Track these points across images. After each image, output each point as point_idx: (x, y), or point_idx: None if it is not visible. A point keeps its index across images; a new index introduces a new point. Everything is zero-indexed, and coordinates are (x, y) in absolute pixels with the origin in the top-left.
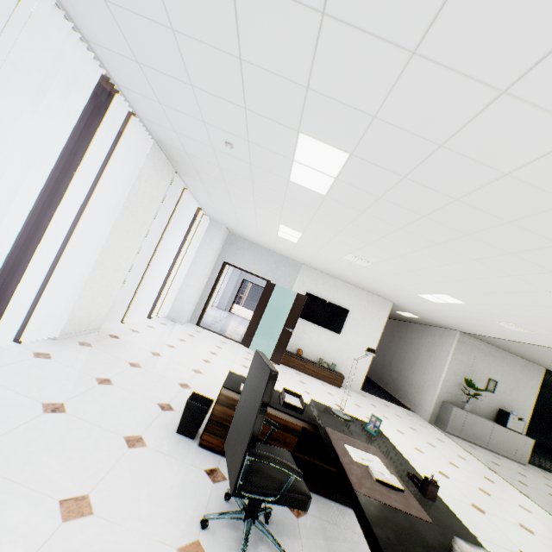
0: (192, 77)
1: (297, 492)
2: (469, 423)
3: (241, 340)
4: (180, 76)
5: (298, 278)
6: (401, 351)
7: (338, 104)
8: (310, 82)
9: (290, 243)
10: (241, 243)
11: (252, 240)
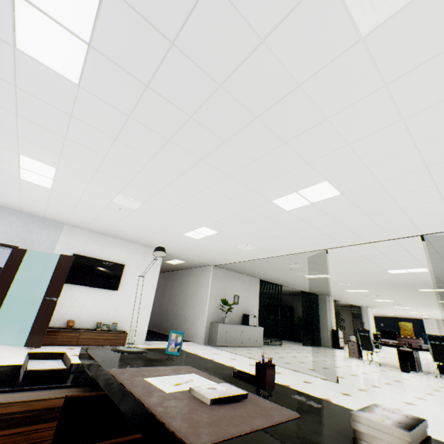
0: None
1: None
2: (230, 332)
3: None
4: None
5: (61, 239)
6: (174, 295)
7: None
8: None
9: (42, 191)
10: None
11: None
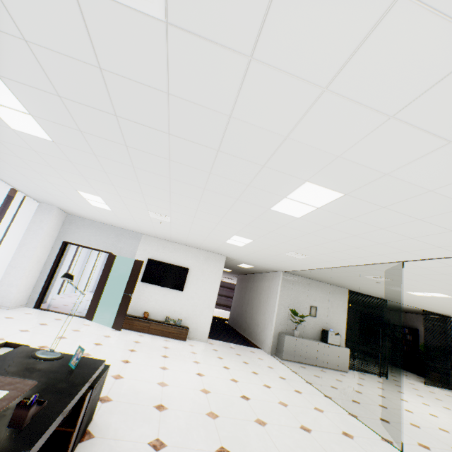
0: None
1: None
2: (300, 347)
3: (85, 314)
4: None
5: (140, 246)
6: (251, 299)
7: None
8: None
9: (110, 212)
10: (81, 222)
11: (89, 217)
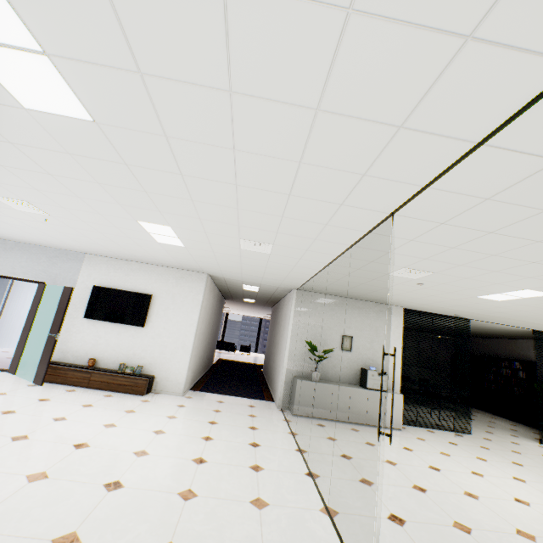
0: None
1: None
2: (321, 396)
3: (9, 366)
4: None
5: (83, 271)
6: (275, 335)
7: None
8: None
9: None
10: (2, 245)
11: (4, 236)
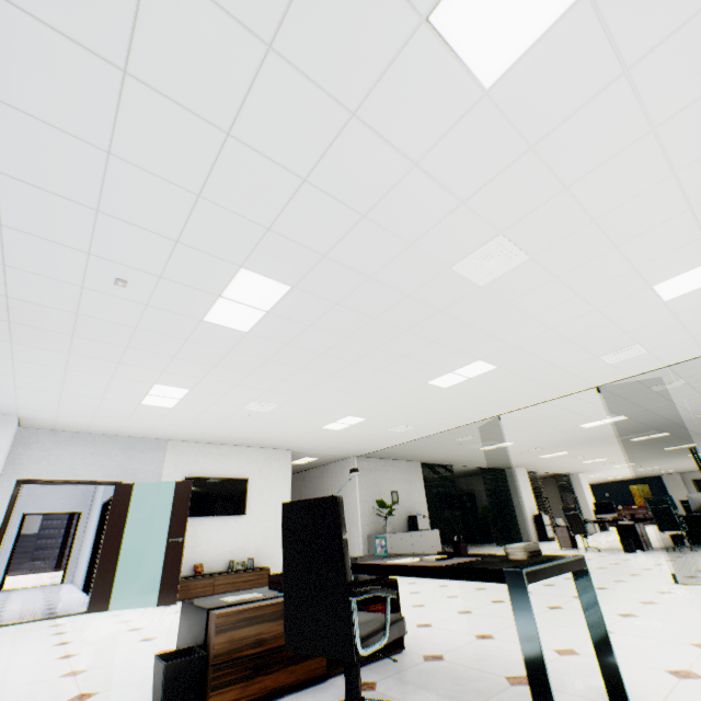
0: (107, 202)
1: (395, 618)
2: (396, 544)
3: (89, 604)
4: (82, 198)
5: (168, 461)
6: None
7: (295, 244)
8: (273, 225)
9: (160, 411)
10: (51, 438)
11: (75, 427)
